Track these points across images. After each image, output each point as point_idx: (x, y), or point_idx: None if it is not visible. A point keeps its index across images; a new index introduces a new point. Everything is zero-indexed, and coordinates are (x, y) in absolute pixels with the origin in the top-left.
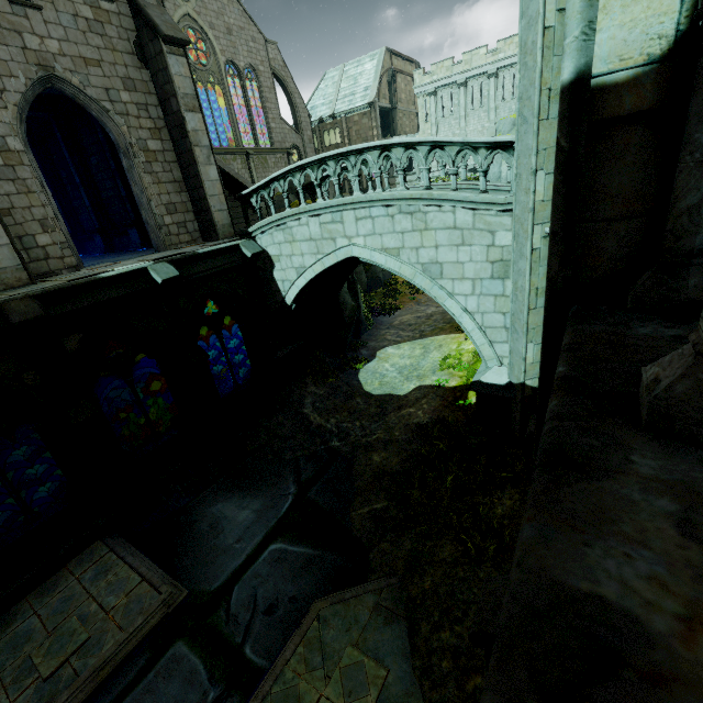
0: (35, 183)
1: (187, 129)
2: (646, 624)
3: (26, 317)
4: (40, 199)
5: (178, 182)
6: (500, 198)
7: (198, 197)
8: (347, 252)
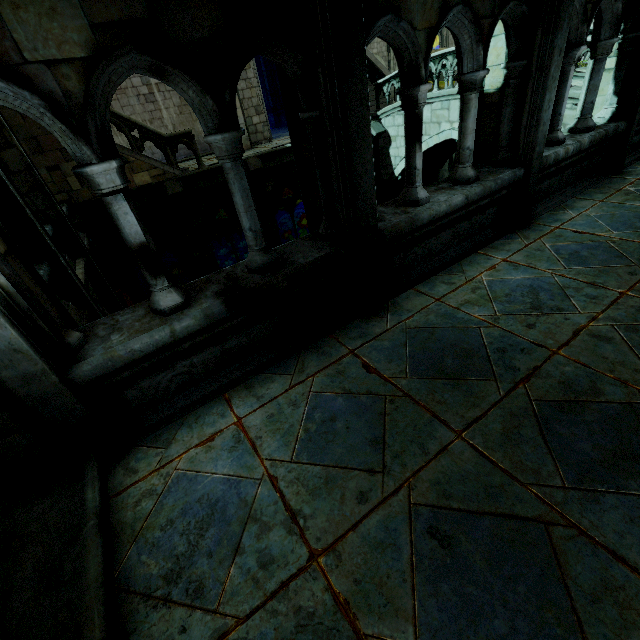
0: (255, 81)
1: None
2: None
3: (256, 168)
4: (256, 92)
5: None
6: (576, 93)
7: None
8: (447, 135)
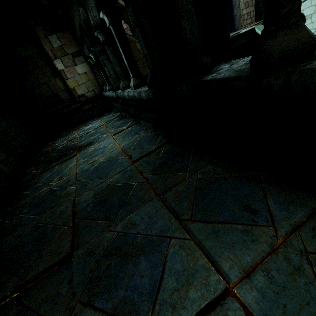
0: None
1: None
2: None
3: None
4: None
5: None
6: None
7: None
8: None
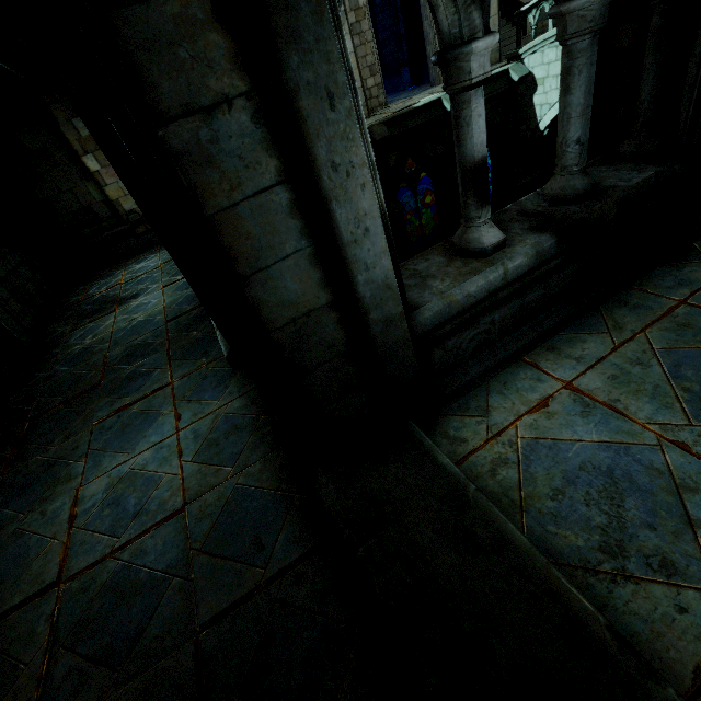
0: (369, 34)
1: None
2: None
3: (382, 137)
4: (371, 48)
5: None
6: None
7: None
8: None
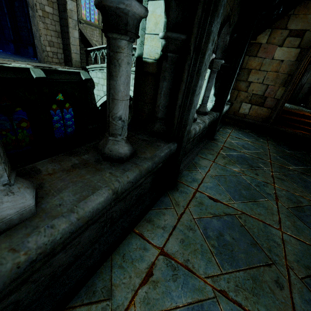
0: None
1: (67, 7)
2: (42, 172)
3: None
4: None
5: (57, 32)
6: None
7: (66, 43)
8: None
